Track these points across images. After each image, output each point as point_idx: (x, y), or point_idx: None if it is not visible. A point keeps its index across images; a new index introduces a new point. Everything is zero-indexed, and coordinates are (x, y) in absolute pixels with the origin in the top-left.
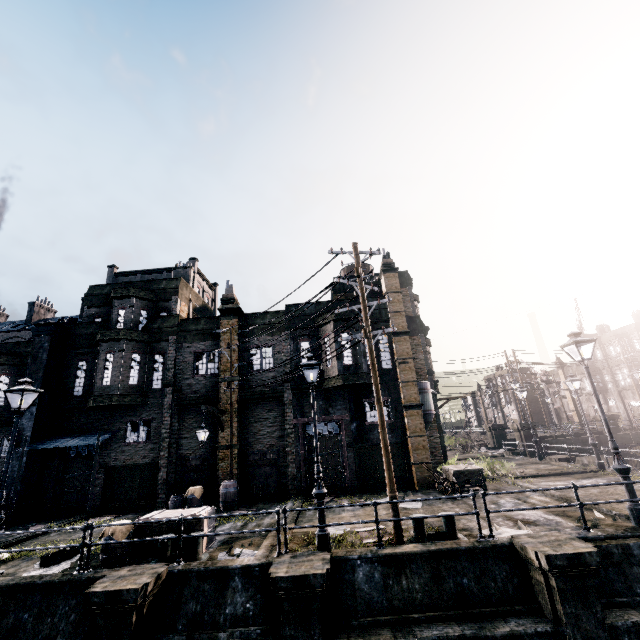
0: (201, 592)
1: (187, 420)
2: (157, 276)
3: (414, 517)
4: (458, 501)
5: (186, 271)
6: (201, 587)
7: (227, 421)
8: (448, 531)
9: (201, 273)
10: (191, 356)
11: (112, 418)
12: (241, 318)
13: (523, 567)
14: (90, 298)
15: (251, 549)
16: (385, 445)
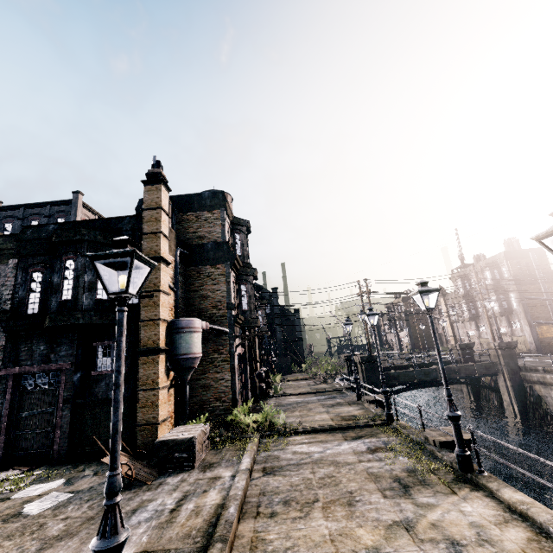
0: None
1: None
2: (41, 210)
3: None
4: None
5: None
6: None
7: None
8: None
9: (89, 207)
10: None
11: None
12: None
13: None
14: None
15: None
16: None
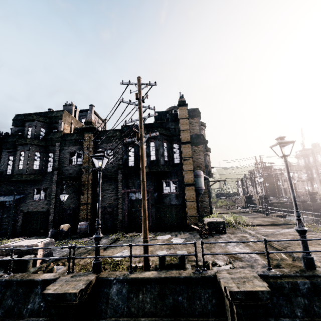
0: (16, 294)
1: (65, 189)
2: None
3: (154, 255)
4: (205, 239)
5: (70, 107)
6: (17, 290)
7: (85, 190)
8: (180, 263)
9: (96, 113)
10: (68, 154)
11: (26, 187)
12: (96, 133)
13: (221, 292)
14: (15, 121)
15: (64, 265)
16: (143, 208)
